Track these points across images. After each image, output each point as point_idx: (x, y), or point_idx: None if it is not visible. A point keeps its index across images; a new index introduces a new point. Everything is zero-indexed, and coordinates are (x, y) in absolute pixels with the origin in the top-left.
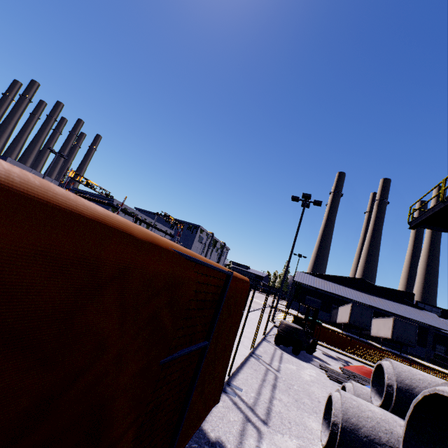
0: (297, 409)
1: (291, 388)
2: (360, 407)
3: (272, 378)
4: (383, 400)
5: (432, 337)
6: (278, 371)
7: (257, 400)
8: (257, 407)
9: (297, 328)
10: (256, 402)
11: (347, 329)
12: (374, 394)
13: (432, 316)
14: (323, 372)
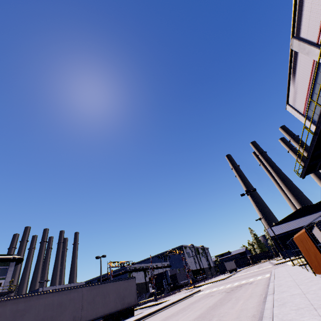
0: None
1: None
2: None
3: None
4: None
5: None
6: None
7: None
8: None
9: None
10: None
11: None
12: None
13: None
14: None
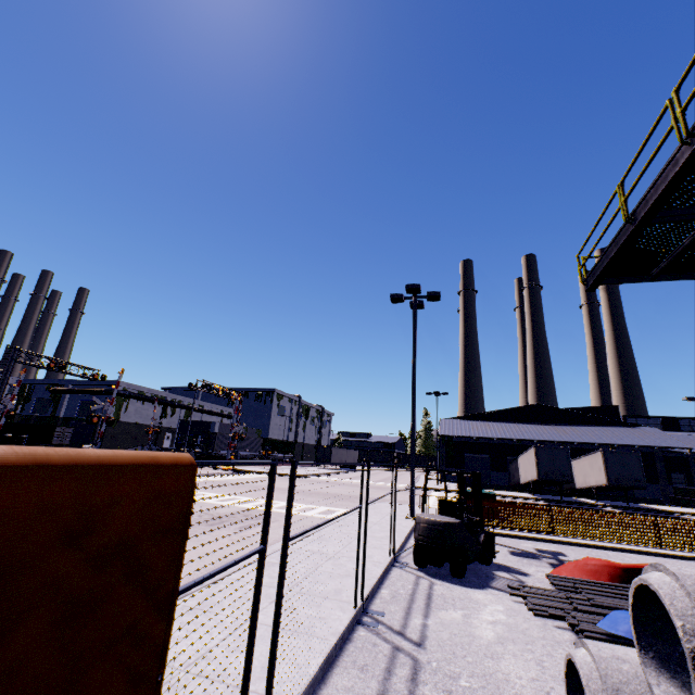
0: None
1: (453, 693)
2: None
3: (405, 677)
4: None
5: (663, 464)
6: (421, 644)
7: None
8: None
9: (449, 523)
10: None
11: (539, 489)
12: (656, 674)
13: (653, 432)
14: (518, 600)
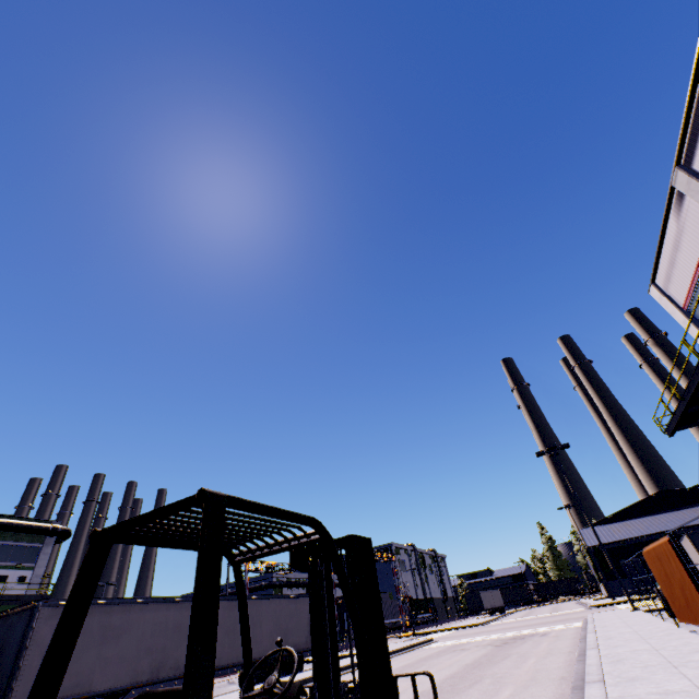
0: None
1: None
2: None
3: None
4: None
5: None
6: None
7: None
8: None
9: None
10: None
11: None
12: None
13: None
14: None
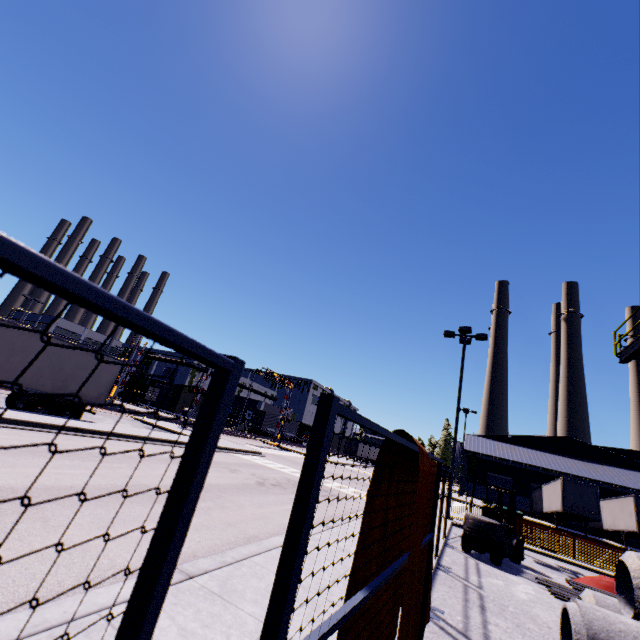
0: (523, 636)
1: (506, 610)
2: (607, 618)
3: (476, 597)
4: (637, 609)
5: None
6: (480, 588)
7: (467, 624)
8: (471, 633)
9: (492, 523)
10: (467, 627)
11: (563, 521)
12: (624, 604)
13: None
14: (543, 587)
